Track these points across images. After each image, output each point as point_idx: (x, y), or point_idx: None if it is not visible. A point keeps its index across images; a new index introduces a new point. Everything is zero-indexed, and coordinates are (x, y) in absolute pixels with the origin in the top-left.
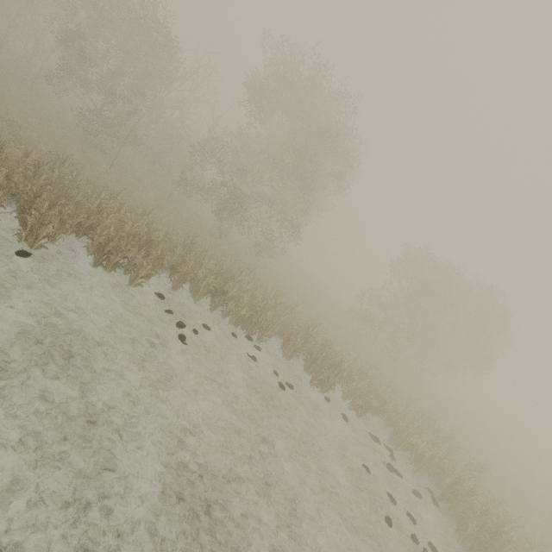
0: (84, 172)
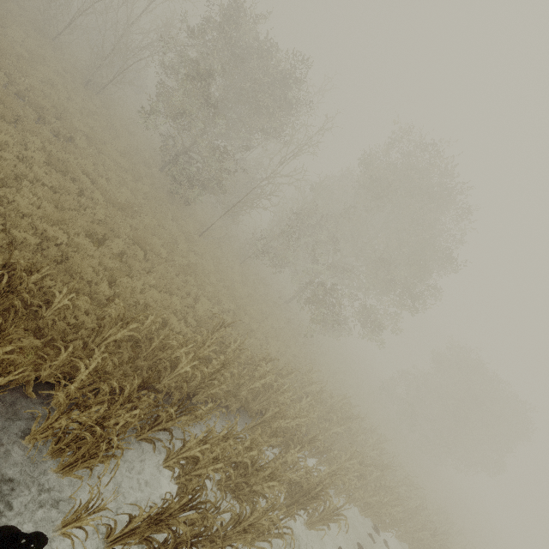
0: (201, 281)
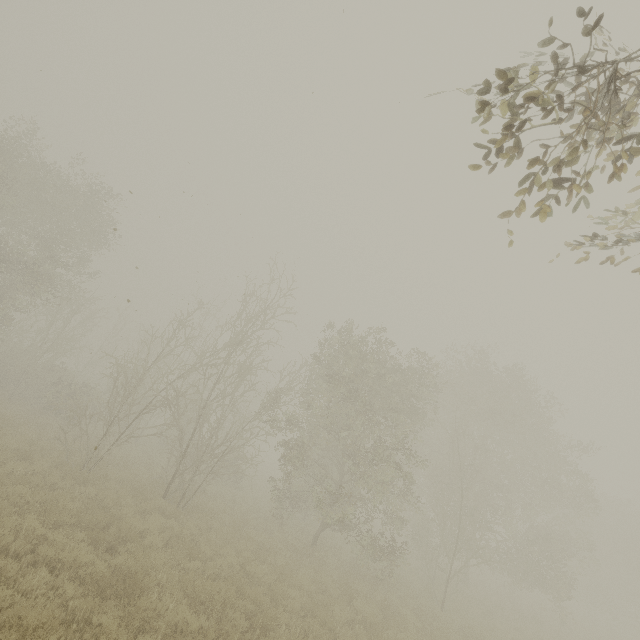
0: None
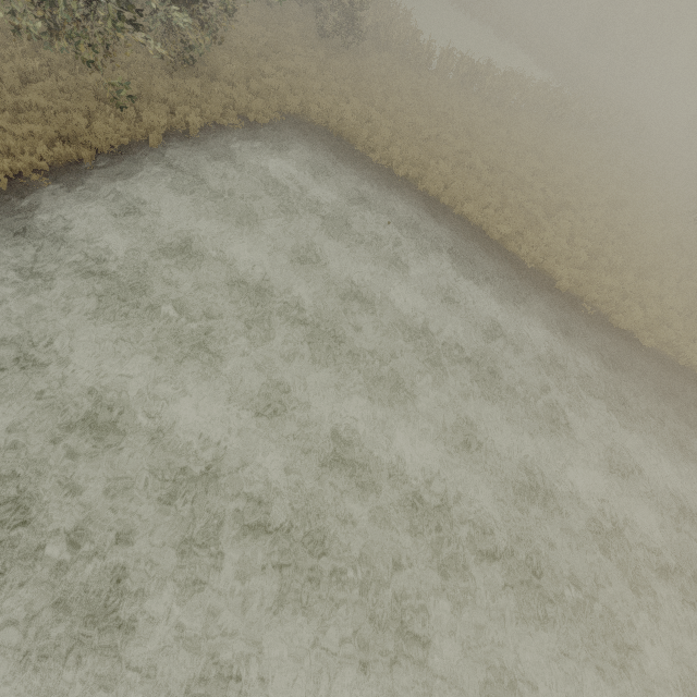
0: None
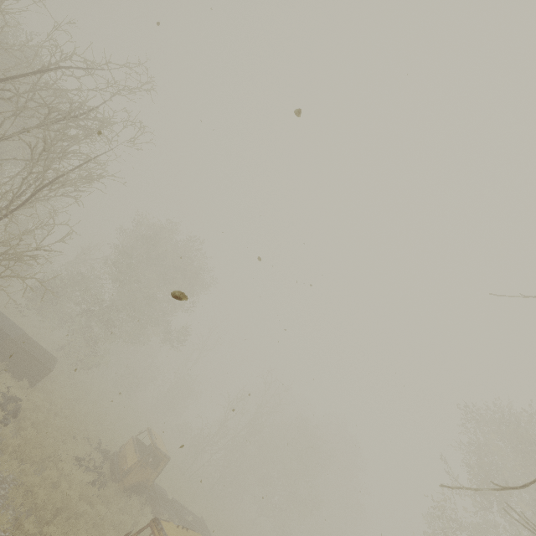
0: None
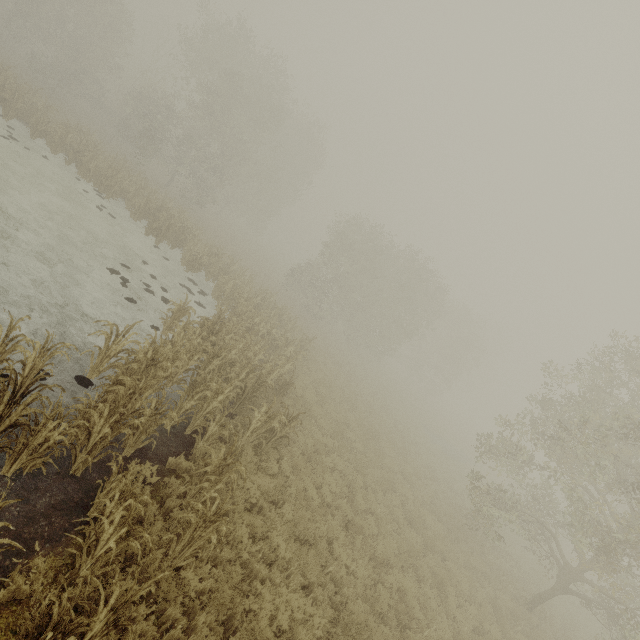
0: None
